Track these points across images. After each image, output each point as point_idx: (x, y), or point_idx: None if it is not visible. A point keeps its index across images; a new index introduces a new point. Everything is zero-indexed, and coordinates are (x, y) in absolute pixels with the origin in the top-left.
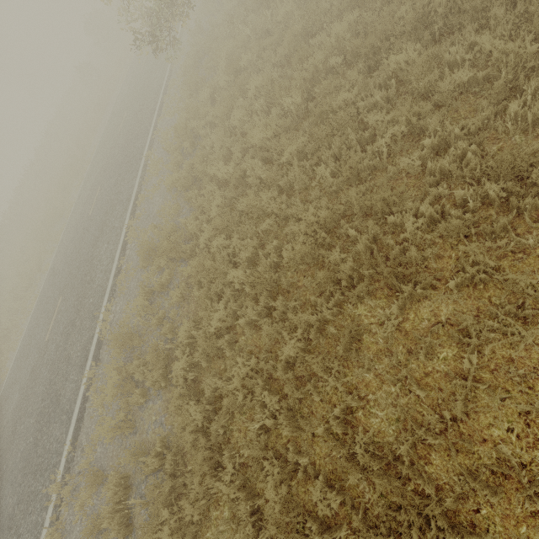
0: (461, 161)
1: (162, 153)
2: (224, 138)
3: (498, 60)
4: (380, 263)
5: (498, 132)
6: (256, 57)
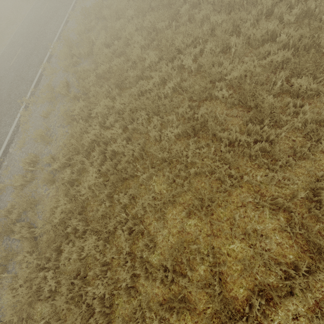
0: None
1: None
2: None
3: None
4: None
5: None
6: None
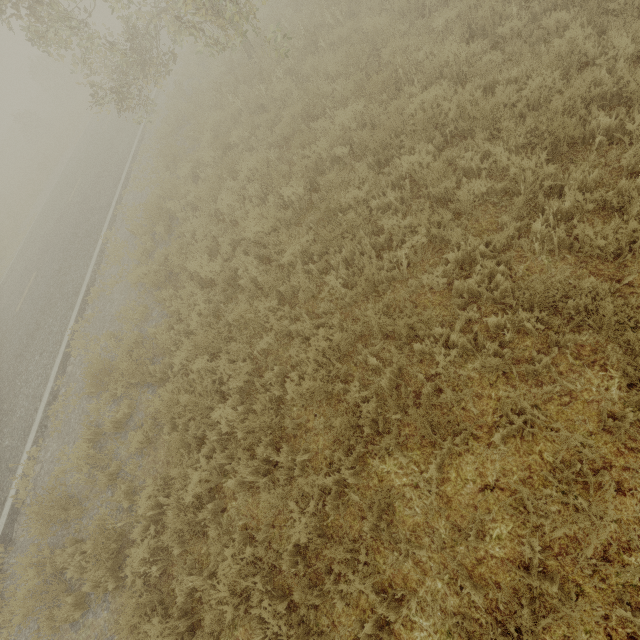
0: (488, 279)
1: (127, 235)
2: (209, 226)
3: (516, 174)
4: (411, 410)
5: (524, 250)
6: (249, 134)
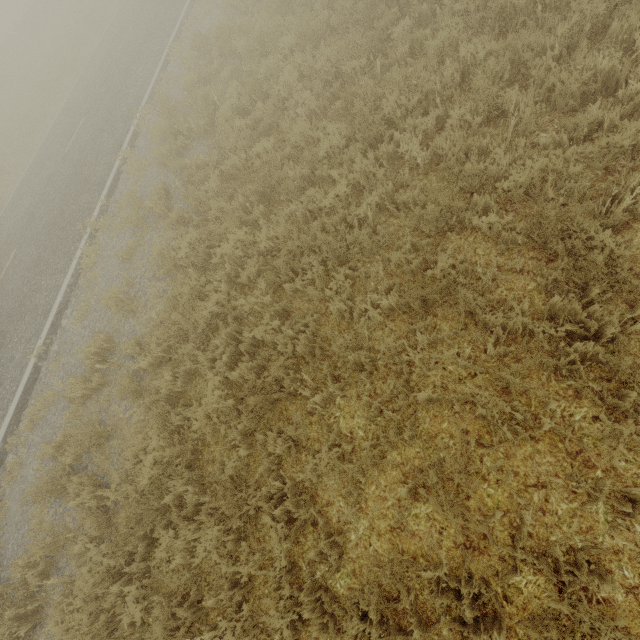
0: None
1: None
2: None
3: None
4: None
5: None
6: None
